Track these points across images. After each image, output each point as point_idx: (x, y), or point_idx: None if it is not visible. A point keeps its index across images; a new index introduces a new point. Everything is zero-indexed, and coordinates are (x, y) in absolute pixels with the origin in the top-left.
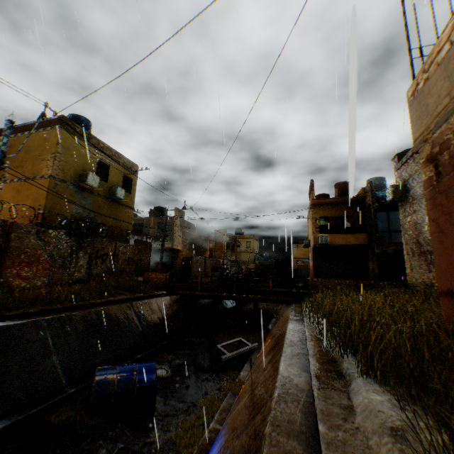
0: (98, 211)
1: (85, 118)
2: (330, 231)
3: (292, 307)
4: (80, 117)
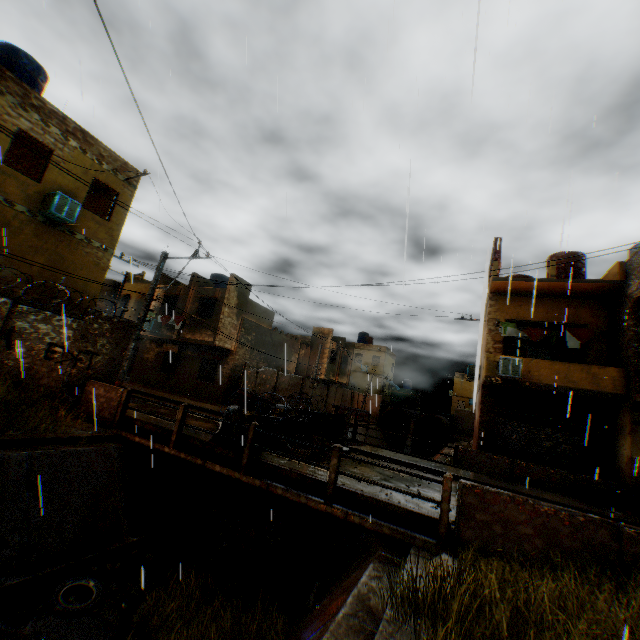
0: (3, 234)
1: (26, 54)
2: (526, 353)
3: (365, 576)
4: (14, 50)
